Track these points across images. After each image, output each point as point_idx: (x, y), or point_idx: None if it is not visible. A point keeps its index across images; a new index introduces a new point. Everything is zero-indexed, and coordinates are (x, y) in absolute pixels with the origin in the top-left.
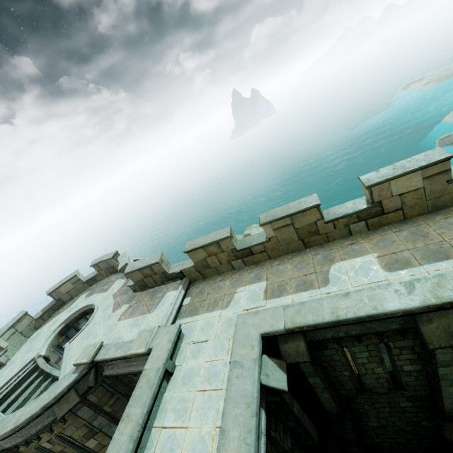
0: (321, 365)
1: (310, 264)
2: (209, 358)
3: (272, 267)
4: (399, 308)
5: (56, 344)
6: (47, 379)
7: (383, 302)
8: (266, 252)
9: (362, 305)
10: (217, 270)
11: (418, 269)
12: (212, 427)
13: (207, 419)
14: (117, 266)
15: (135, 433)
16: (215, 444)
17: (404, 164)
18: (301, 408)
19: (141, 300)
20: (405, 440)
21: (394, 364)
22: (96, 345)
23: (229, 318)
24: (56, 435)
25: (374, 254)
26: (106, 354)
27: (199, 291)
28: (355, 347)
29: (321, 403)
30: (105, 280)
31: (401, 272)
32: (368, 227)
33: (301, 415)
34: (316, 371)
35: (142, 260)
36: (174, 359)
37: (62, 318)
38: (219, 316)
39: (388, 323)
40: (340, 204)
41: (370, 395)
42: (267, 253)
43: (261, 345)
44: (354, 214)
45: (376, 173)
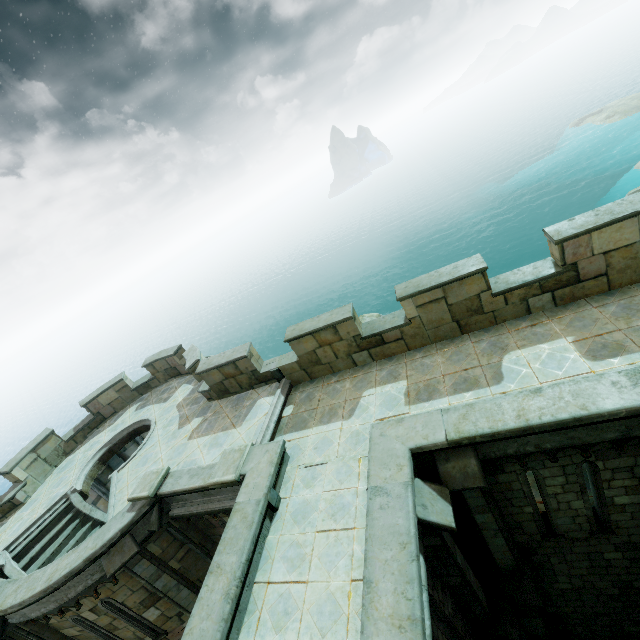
0: (493, 497)
1: (471, 355)
2: (331, 486)
3: (414, 361)
4: (622, 406)
5: (96, 475)
6: (85, 524)
7: (596, 399)
8: (404, 340)
9: (563, 404)
10: (331, 367)
11: (639, 355)
12: (346, 580)
13: (337, 569)
14: (180, 366)
15: (232, 589)
16: (353, 603)
17: (612, 208)
18: (465, 559)
19: (221, 411)
20: (608, 609)
21: (601, 495)
22: (160, 472)
23: (356, 432)
24: (102, 601)
25: (569, 338)
26: (175, 484)
27: (305, 397)
28: (546, 470)
29: (491, 553)
30: (163, 387)
31: (613, 361)
32: (555, 302)
33: (466, 569)
34: (488, 504)
35: (222, 354)
36: (278, 490)
37: (104, 440)
38: (340, 430)
39: (601, 430)
40: (514, 270)
41: (561, 542)
42: (405, 342)
43: (412, 465)
44: (536, 282)
45: (570, 222)
